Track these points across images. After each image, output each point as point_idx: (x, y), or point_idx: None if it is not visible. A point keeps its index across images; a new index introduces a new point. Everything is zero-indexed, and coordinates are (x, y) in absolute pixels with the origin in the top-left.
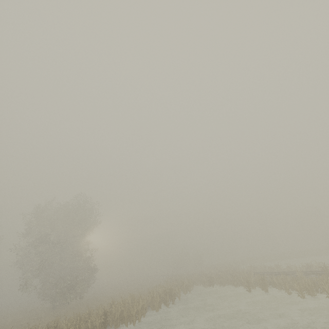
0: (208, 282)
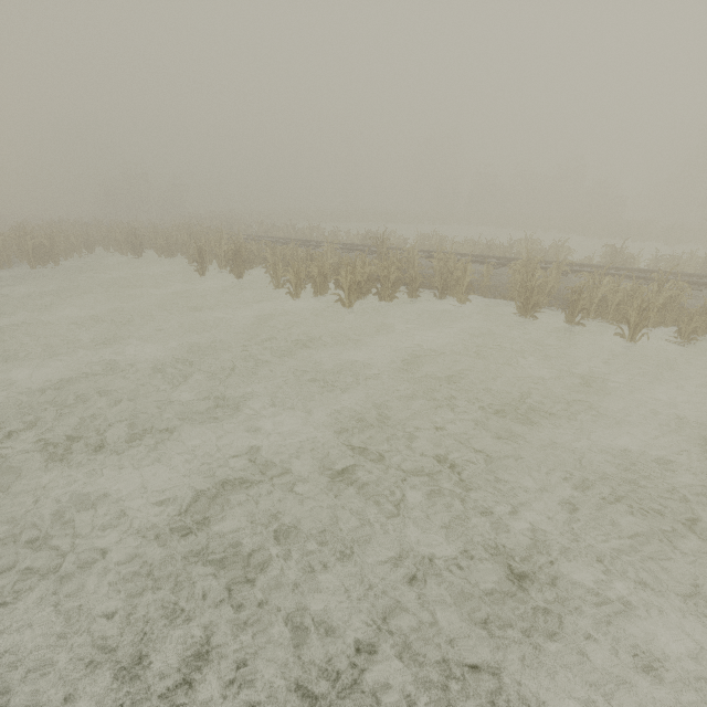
0: (132, 246)
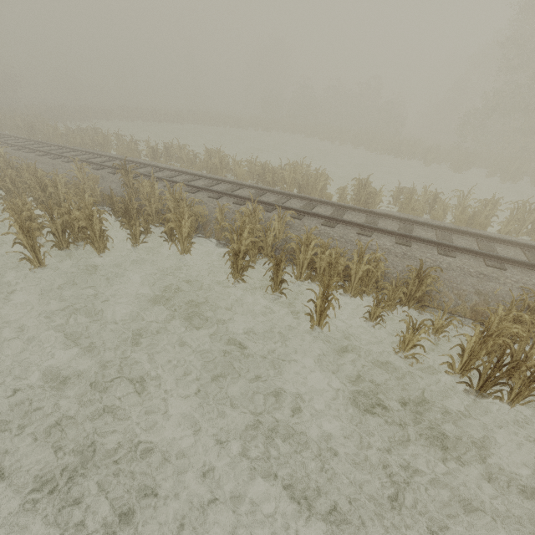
0: None
